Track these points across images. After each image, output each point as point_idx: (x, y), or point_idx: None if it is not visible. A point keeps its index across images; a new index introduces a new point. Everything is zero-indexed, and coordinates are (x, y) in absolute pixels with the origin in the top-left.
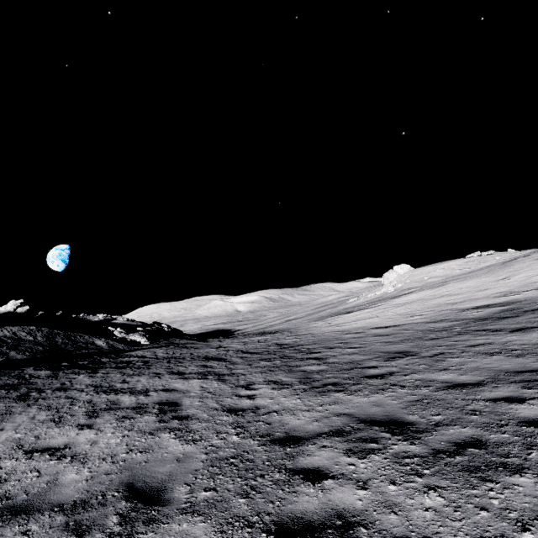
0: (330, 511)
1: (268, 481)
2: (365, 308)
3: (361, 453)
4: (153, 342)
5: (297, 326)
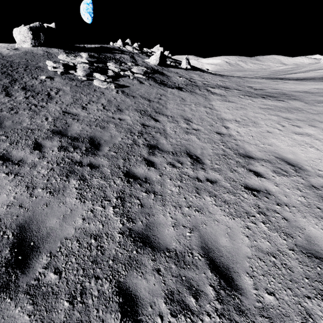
0: None
1: None
2: (302, 73)
3: None
4: None
5: (268, 77)
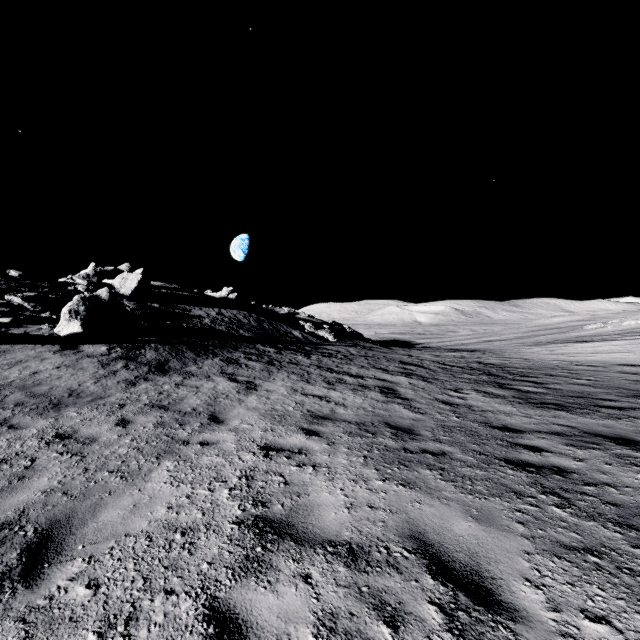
0: (548, 464)
1: (493, 443)
2: (613, 340)
3: (580, 447)
4: (339, 341)
5: (502, 348)
